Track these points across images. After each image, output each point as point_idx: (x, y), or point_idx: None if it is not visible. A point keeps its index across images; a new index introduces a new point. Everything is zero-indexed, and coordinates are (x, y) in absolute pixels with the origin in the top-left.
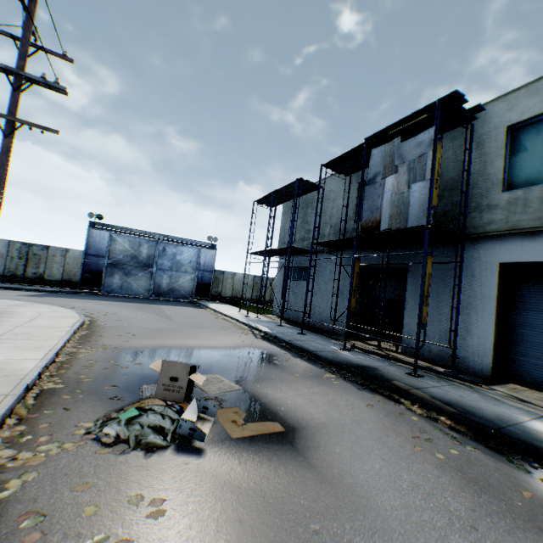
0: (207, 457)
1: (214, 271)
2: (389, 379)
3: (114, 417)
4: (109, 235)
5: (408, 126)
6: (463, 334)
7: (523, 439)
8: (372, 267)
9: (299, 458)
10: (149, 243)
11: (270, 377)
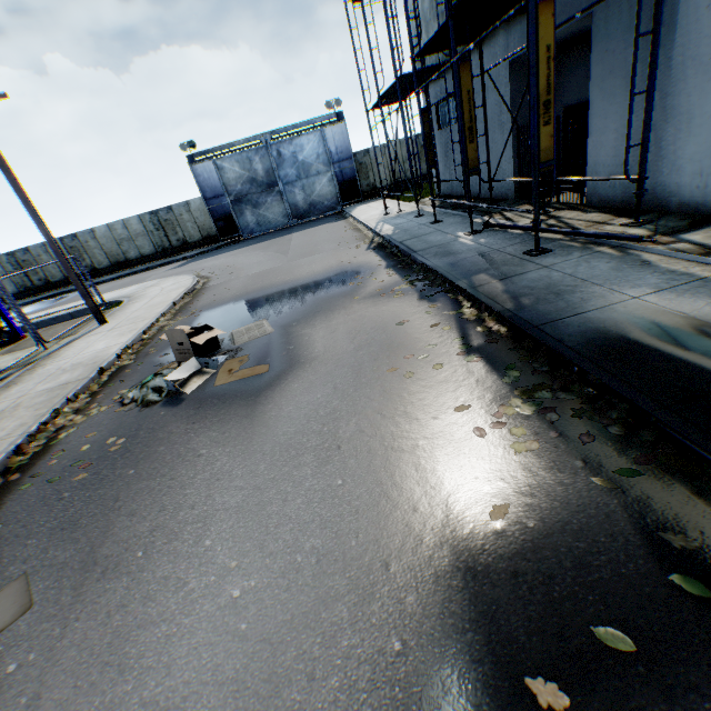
0: (180, 406)
1: (354, 157)
2: (474, 274)
3: (147, 382)
4: (213, 165)
5: None
6: (679, 139)
7: (563, 335)
8: None
9: (251, 398)
10: (258, 153)
11: (319, 310)
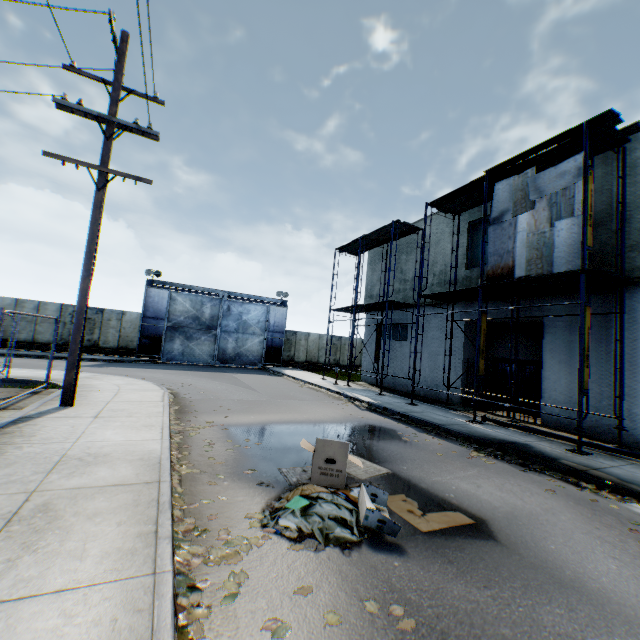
0: (412, 555)
1: (285, 332)
2: (553, 458)
3: (276, 506)
4: (169, 294)
5: (542, 154)
6: (627, 401)
7: None
8: (491, 322)
9: (515, 556)
10: (212, 301)
11: (411, 458)
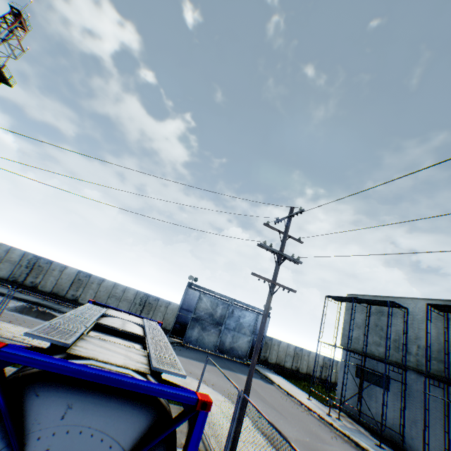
0: None
1: (265, 336)
2: None
3: None
4: (199, 295)
5: None
6: None
7: None
8: None
9: None
10: (223, 304)
11: None
